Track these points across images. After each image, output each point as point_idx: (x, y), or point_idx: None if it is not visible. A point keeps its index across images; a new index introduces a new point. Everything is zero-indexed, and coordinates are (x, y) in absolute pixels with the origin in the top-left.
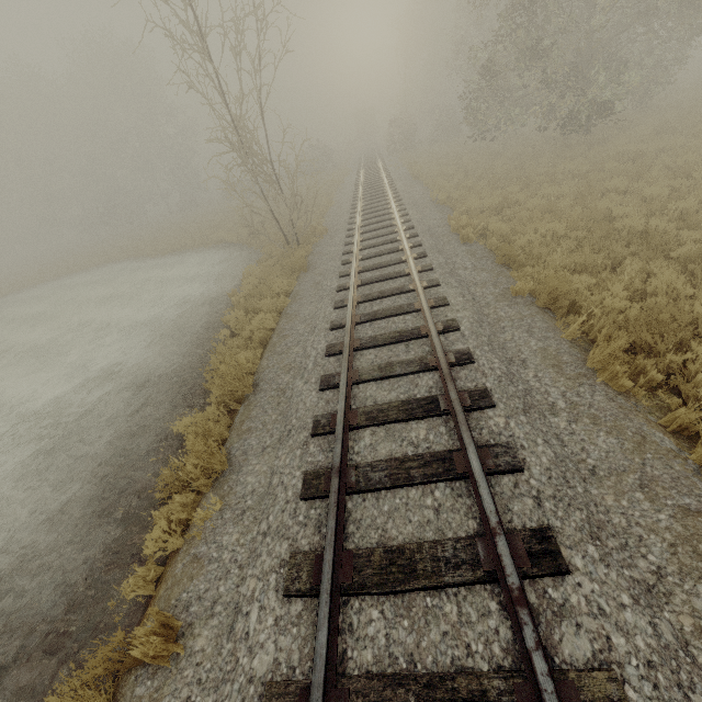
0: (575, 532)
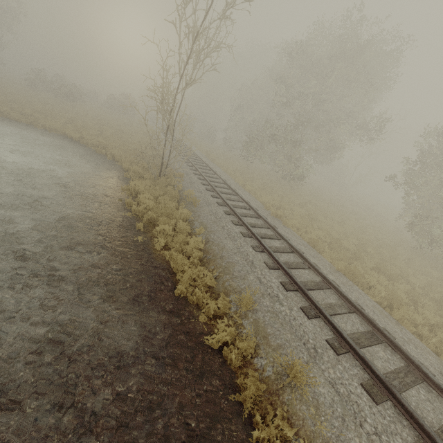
0: None
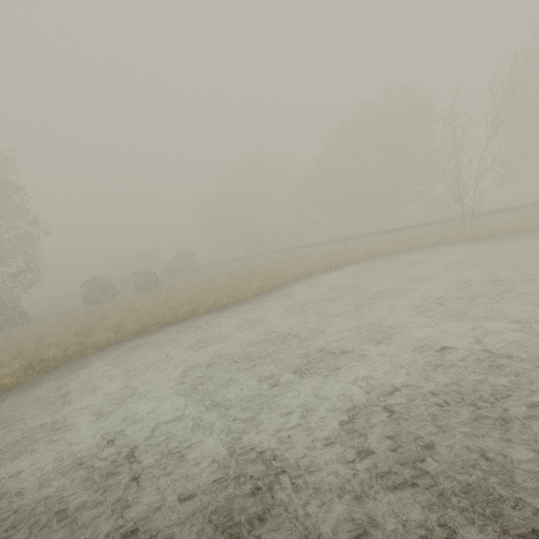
0: None
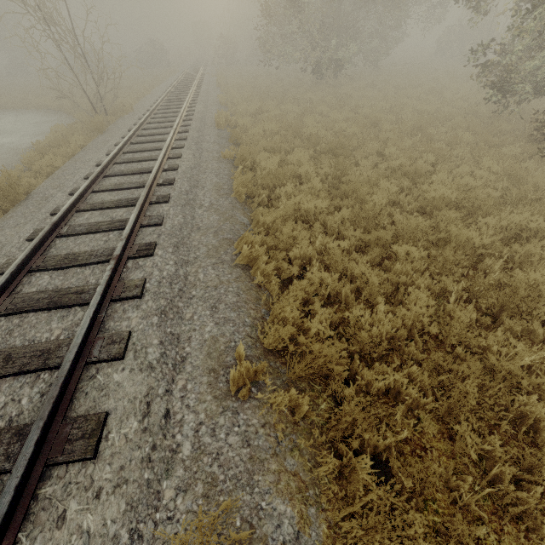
0: (168, 244)
